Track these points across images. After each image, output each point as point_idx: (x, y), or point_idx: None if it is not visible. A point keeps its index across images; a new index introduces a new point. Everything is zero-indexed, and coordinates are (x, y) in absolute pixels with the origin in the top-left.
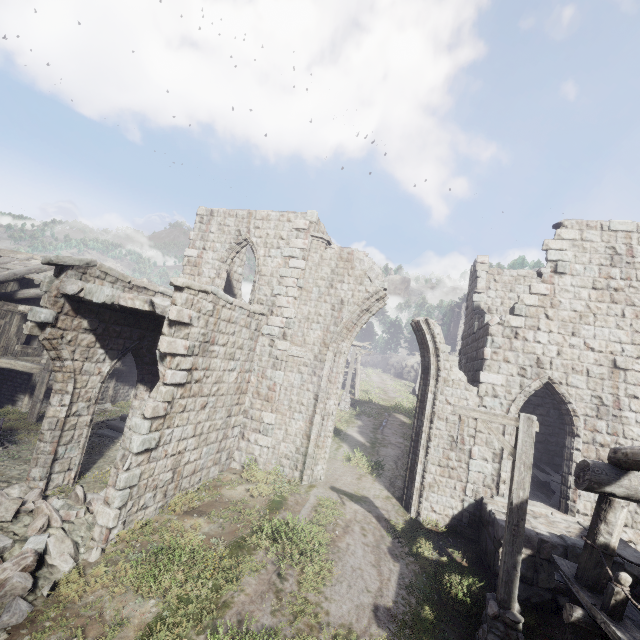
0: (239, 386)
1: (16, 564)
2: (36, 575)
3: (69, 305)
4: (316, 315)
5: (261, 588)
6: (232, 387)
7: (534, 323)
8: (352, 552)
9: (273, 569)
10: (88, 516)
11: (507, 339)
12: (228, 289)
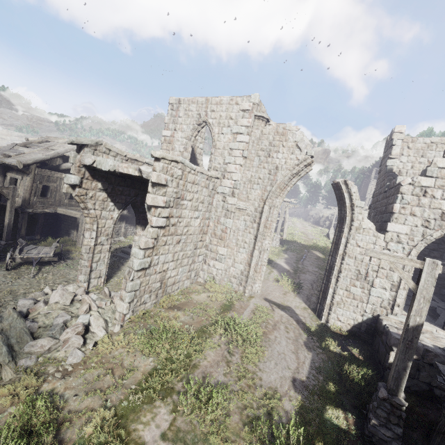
0: (202, 229)
1: (73, 330)
2: (85, 337)
3: (88, 172)
4: (256, 178)
5: (217, 358)
6: (197, 229)
7: (444, 183)
8: (278, 342)
9: (225, 348)
10: (112, 305)
11: (416, 197)
12: (193, 160)
